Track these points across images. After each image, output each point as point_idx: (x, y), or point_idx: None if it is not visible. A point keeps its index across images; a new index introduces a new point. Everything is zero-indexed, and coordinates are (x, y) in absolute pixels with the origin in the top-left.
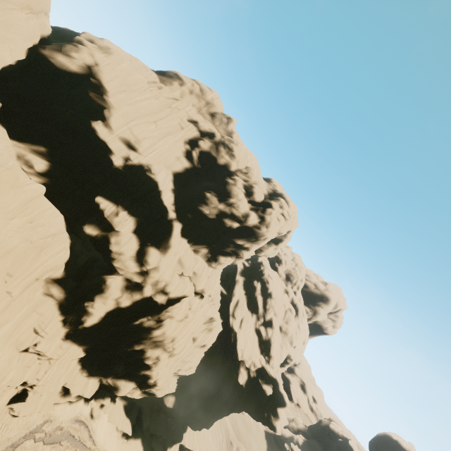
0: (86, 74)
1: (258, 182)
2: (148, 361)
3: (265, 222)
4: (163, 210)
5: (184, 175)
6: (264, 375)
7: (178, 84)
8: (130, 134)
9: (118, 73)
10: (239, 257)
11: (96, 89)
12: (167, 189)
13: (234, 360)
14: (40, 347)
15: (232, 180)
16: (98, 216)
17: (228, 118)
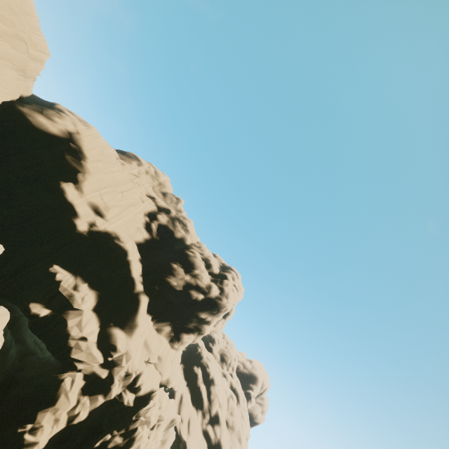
0: (65, 138)
1: (210, 255)
2: None
3: (224, 293)
4: (129, 282)
5: (145, 246)
6: None
7: (136, 164)
8: (100, 200)
9: (96, 144)
10: (200, 333)
11: (73, 153)
12: (136, 259)
13: None
14: None
15: (191, 252)
16: (48, 290)
17: (177, 198)
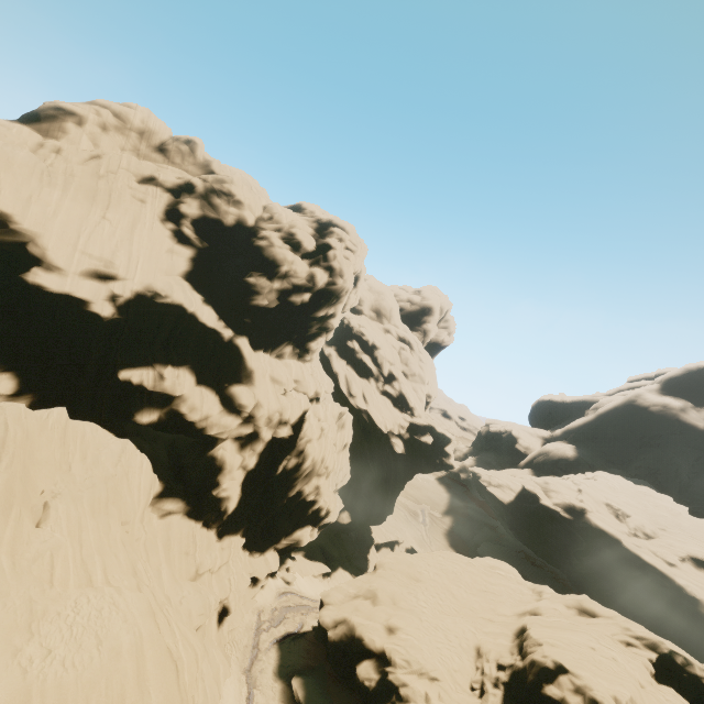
0: None
1: (293, 222)
2: (310, 497)
3: (335, 272)
4: (211, 334)
5: (197, 271)
6: (417, 430)
7: (74, 124)
8: (90, 261)
9: None
10: (329, 331)
11: None
12: (199, 306)
13: (380, 437)
14: (208, 562)
15: (262, 240)
16: (139, 396)
17: (187, 141)
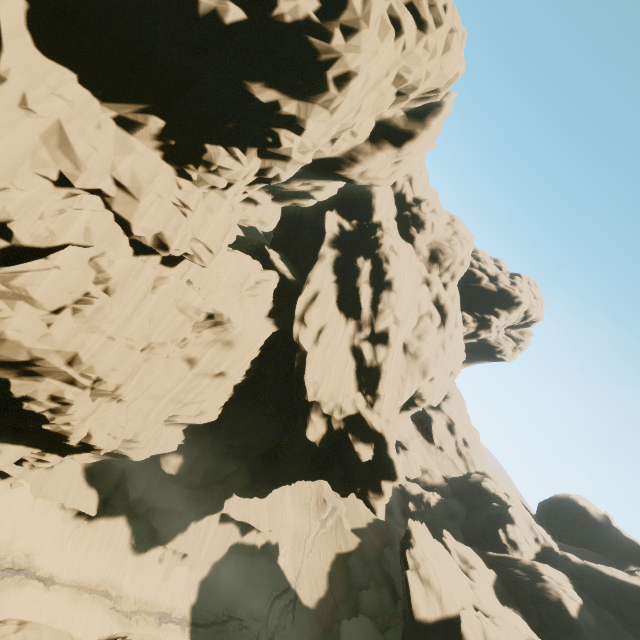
0: None
1: None
2: (27, 405)
3: (339, 12)
4: None
5: None
6: (361, 428)
7: None
8: None
9: None
10: (269, 154)
11: None
12: None
13: (300, 400)
14: None
15: None
16: None
17: None
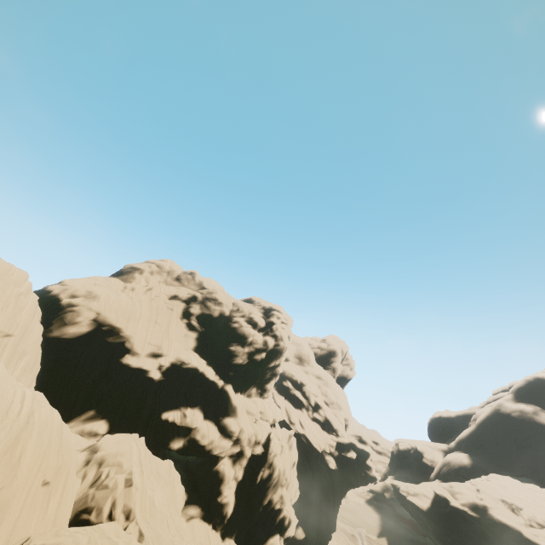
0: (96, 327)
1: (250, 310)
2: (277, 505)
3: (278, 337)
4: (211, 384)
5: (200, 346)
6: (342, 448)
7: (139, 274)
8: (151, 347)
9: (114, 307)
10: (277, 375)
11: (110, 333)
12: (205, 367)
13: (317, 456)
14: None
15: (235, 323)
16: (172, 429)
17: (190, 273)
